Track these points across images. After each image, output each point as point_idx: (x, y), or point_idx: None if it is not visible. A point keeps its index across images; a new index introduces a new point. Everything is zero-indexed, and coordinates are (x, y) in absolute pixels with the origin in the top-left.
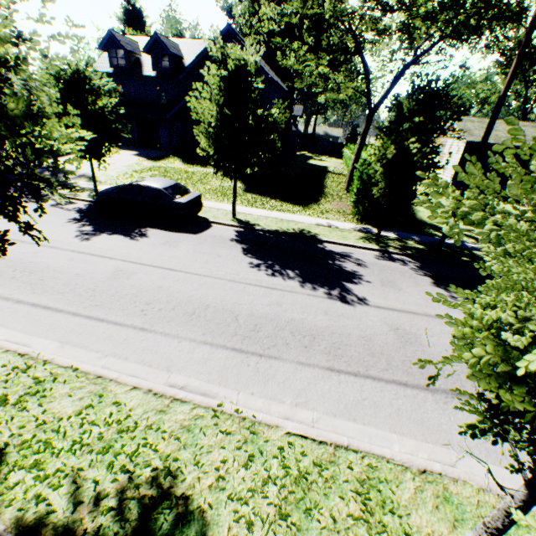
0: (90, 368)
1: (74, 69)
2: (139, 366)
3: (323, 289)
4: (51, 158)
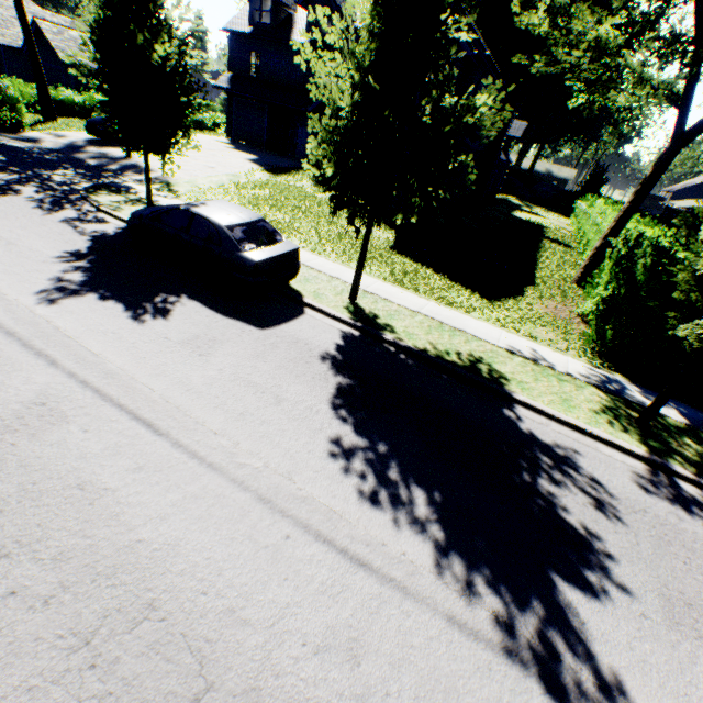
0: None
1: None
2: None
3: (497, 598)
4: None
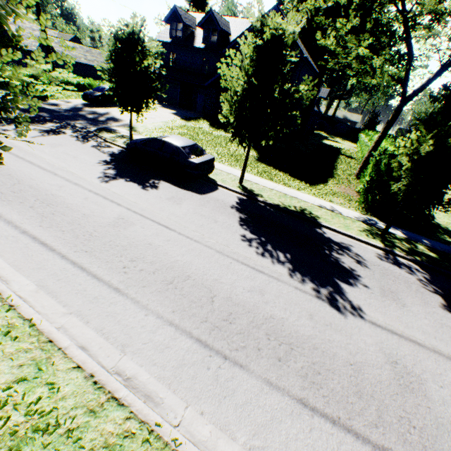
0: (47, 326)
1: (130, 30)
2: (95, 335)
3: (313, 284)
4: (108, 107)
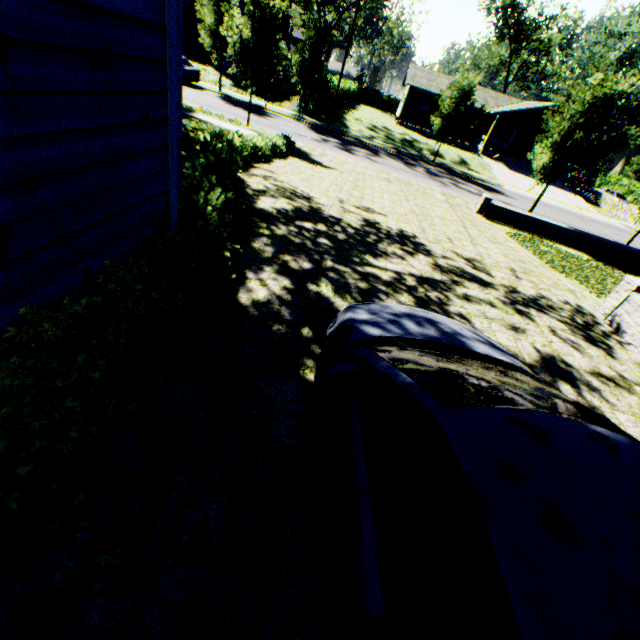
0: None
1: None
2: None
3: (253, 114)
4: None
